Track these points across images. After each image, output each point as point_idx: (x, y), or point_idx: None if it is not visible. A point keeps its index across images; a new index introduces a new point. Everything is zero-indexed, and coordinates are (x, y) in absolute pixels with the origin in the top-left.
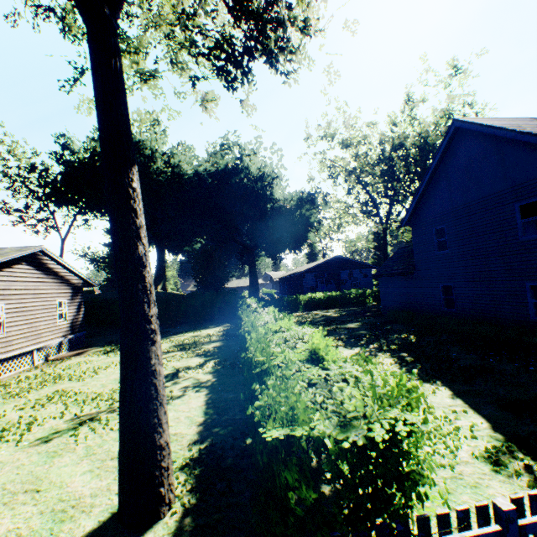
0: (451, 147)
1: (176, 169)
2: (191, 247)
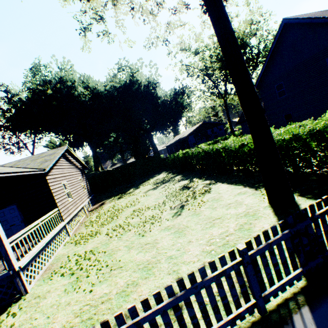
0: (281, 36)
1: (95, 90)
2: (108, 141)
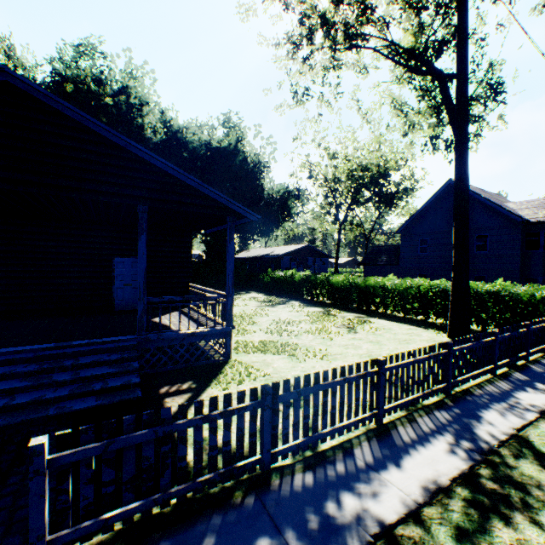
0: (442, 193)
1: (180, 135)
2: None
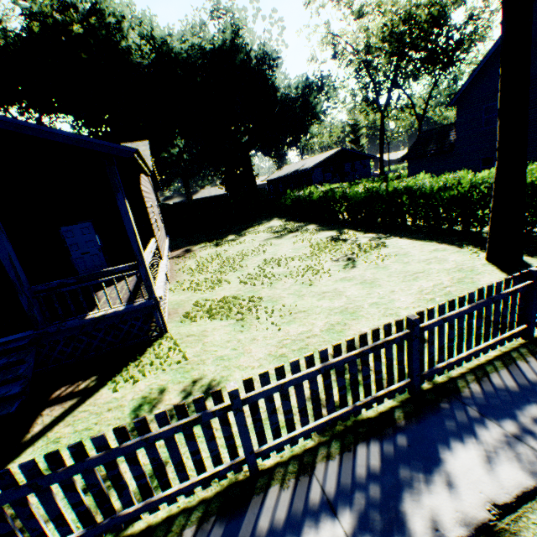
0: None
1: (165, 47)
2: (169, 152)
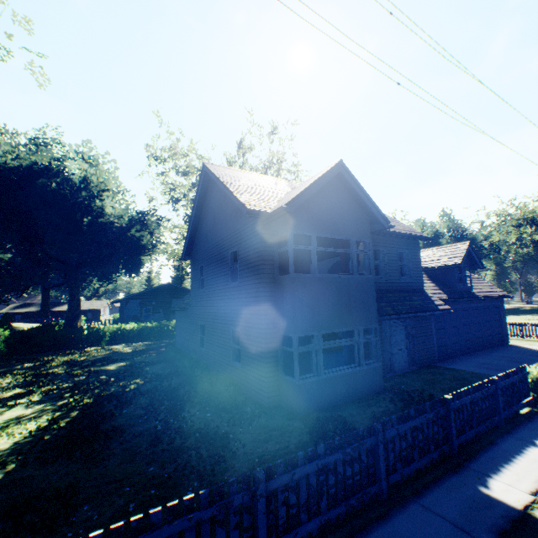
0: (209, 189)
1: None
2: None
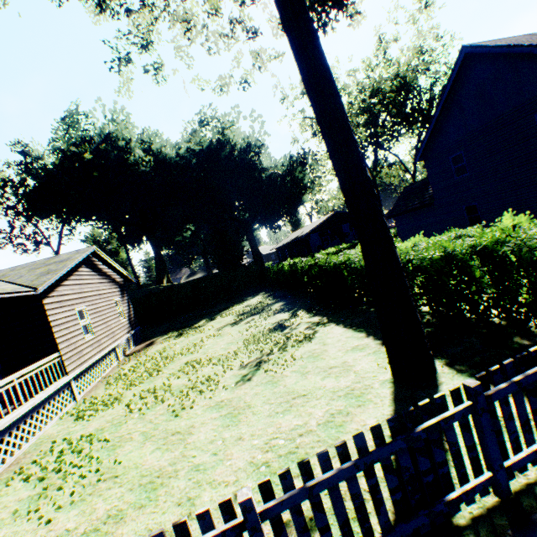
0: (460, 75)
1: (160, 155)
2: (182, 236)
